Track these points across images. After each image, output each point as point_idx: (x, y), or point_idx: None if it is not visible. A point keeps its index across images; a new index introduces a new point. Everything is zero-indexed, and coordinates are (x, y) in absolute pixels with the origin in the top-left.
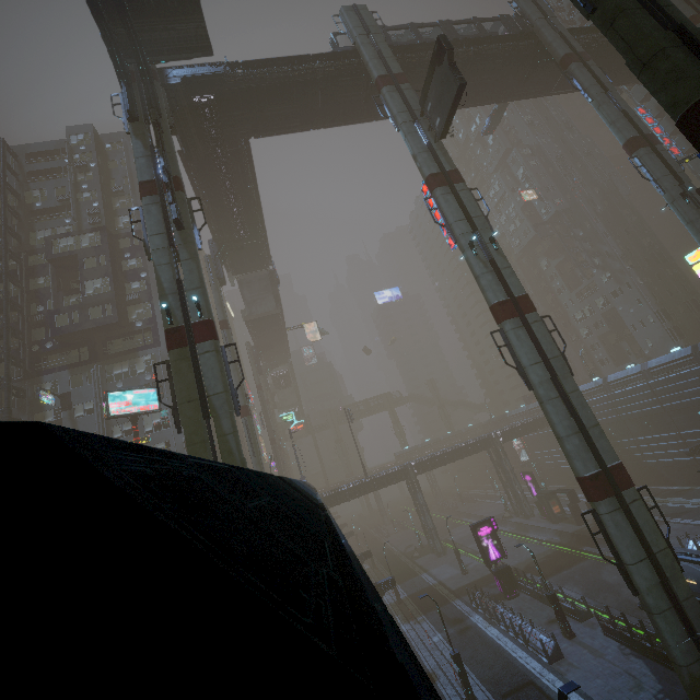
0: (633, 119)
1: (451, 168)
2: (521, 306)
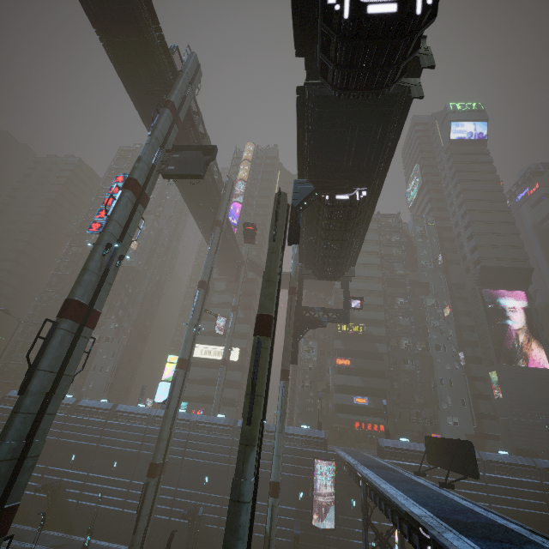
0: (211, 275)
1: (148, 194)
2: (89, 318)
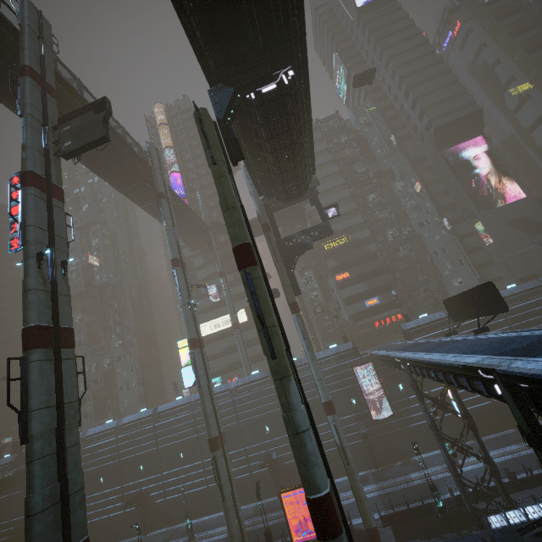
0: (180, 250)
1: (58, 184)
2: (62, 338)
